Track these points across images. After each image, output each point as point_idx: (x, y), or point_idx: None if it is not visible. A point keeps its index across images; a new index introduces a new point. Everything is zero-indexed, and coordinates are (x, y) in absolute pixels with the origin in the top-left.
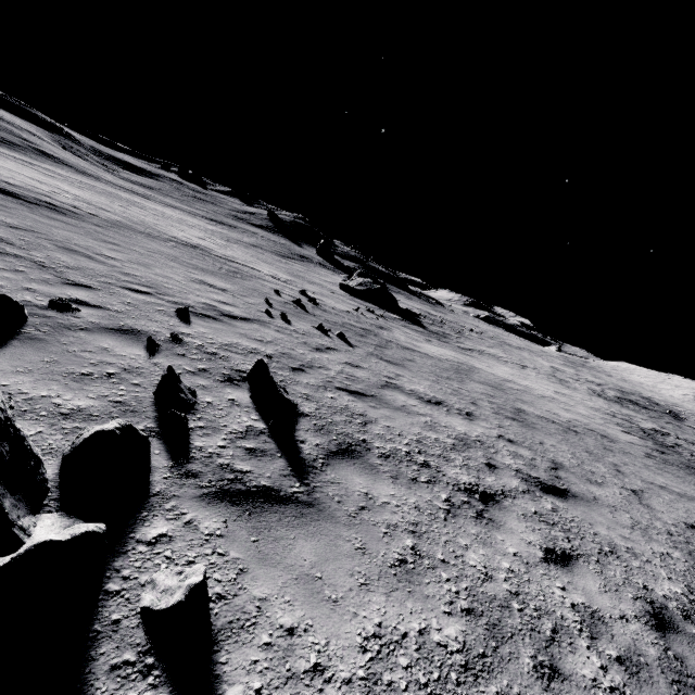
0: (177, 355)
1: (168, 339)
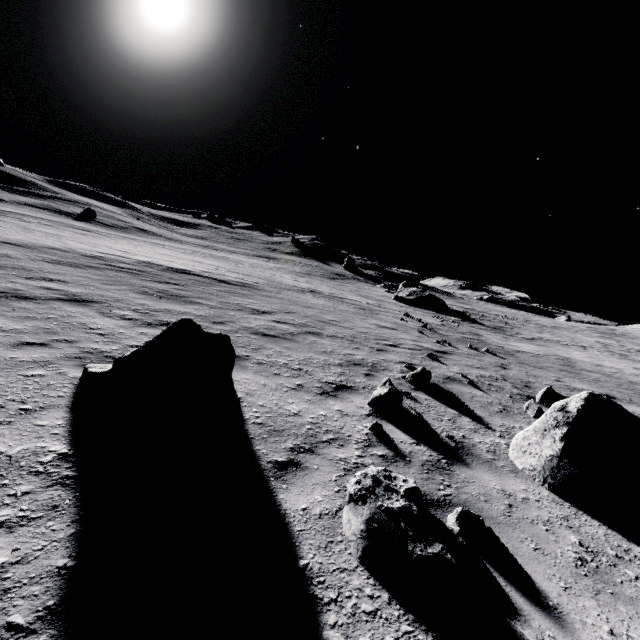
0: (489, 390)
1: (465, 379)
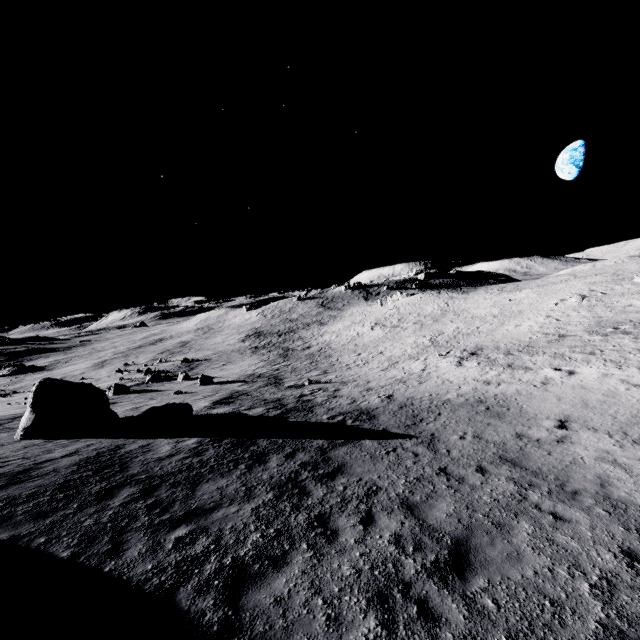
0: None
1: None
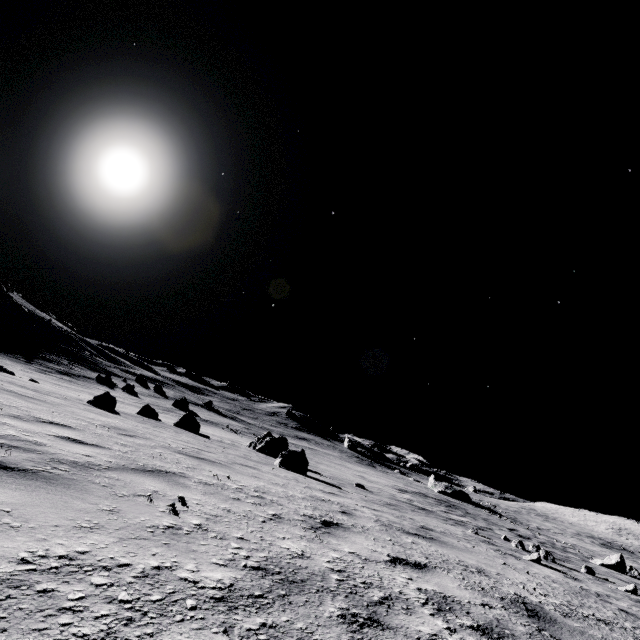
0: None
1: None
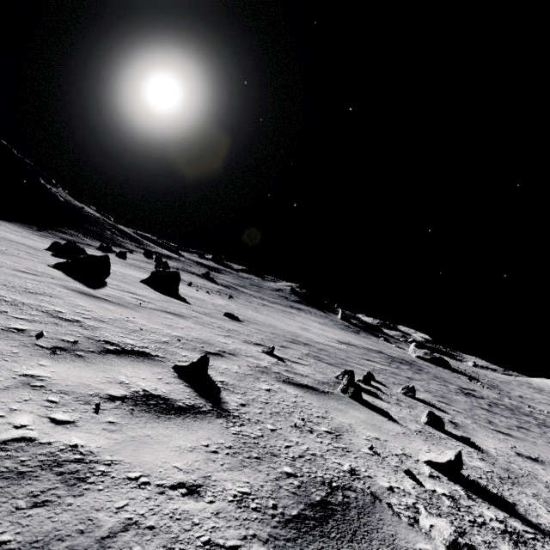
0: None
1: None
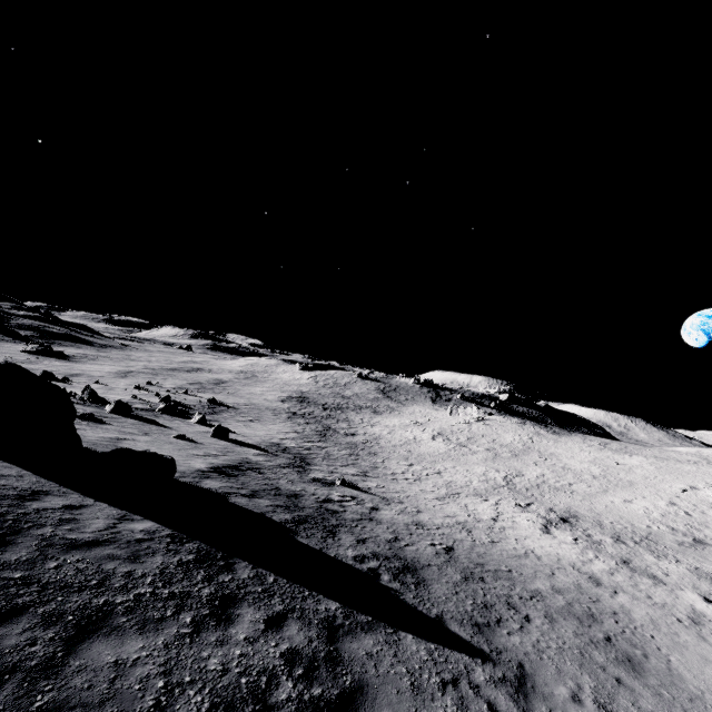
0: None
1: None
